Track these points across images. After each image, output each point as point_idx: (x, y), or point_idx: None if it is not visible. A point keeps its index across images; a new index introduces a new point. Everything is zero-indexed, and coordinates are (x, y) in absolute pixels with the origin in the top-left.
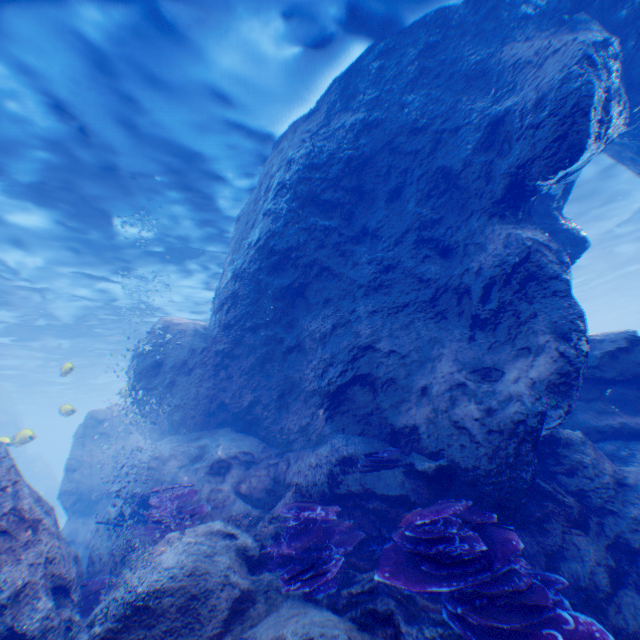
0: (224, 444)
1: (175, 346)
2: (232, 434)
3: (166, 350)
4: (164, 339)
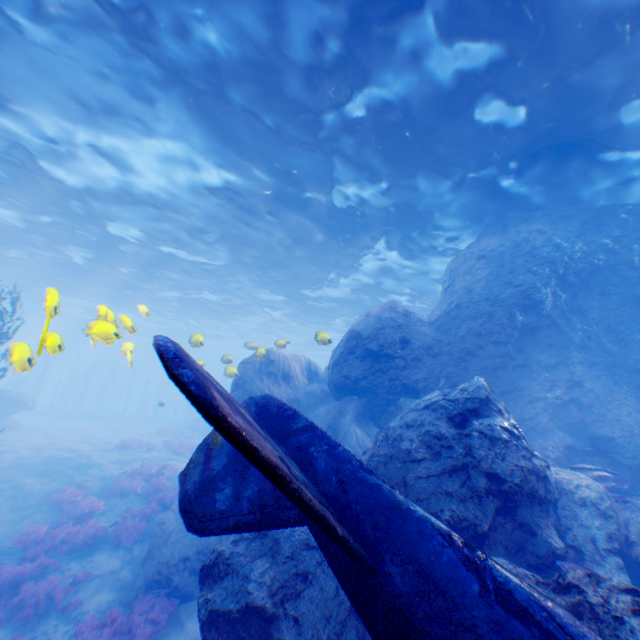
0: None
1: (417, 330)
2: None
3: (410, 331)
4: (407, 321)
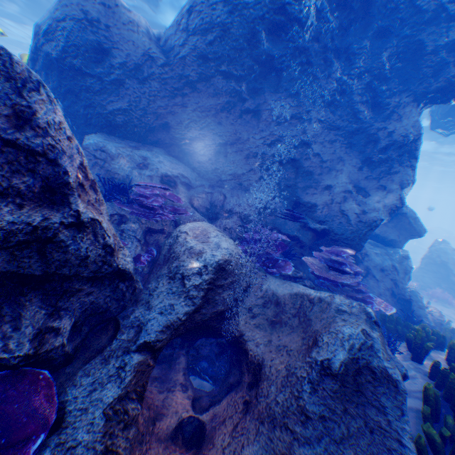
0: (165, 163)
1: (126, 40)
2: (168, 157)
3: (113, 38)
4: (111, 21)
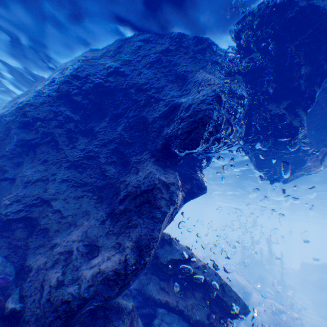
0: None
1: None
2: None
3: None
4: None
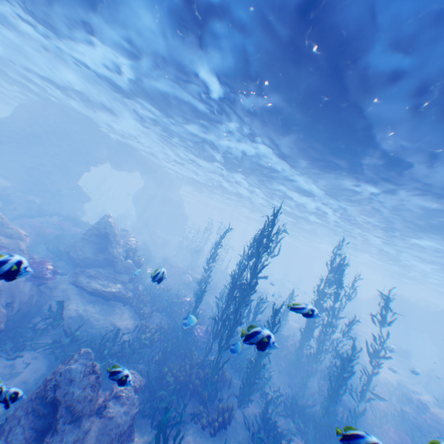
0: None
1: None
2: None
3: None
4: None
